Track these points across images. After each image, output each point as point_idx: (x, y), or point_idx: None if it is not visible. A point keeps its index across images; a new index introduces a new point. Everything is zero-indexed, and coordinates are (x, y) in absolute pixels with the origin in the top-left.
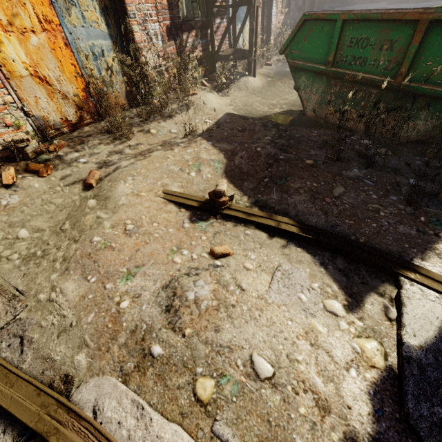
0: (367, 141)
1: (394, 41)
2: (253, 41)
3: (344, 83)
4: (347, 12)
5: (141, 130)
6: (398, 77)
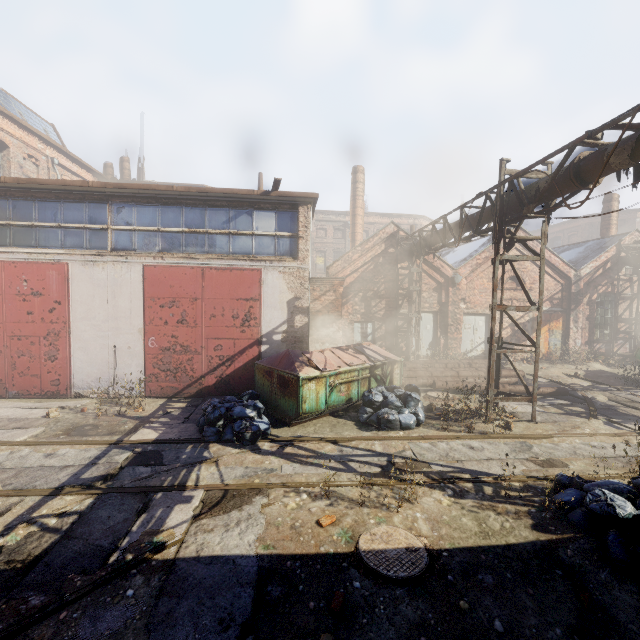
0: None
1: None
2: None
3: None
4: None
5: (560, 364)
6: None
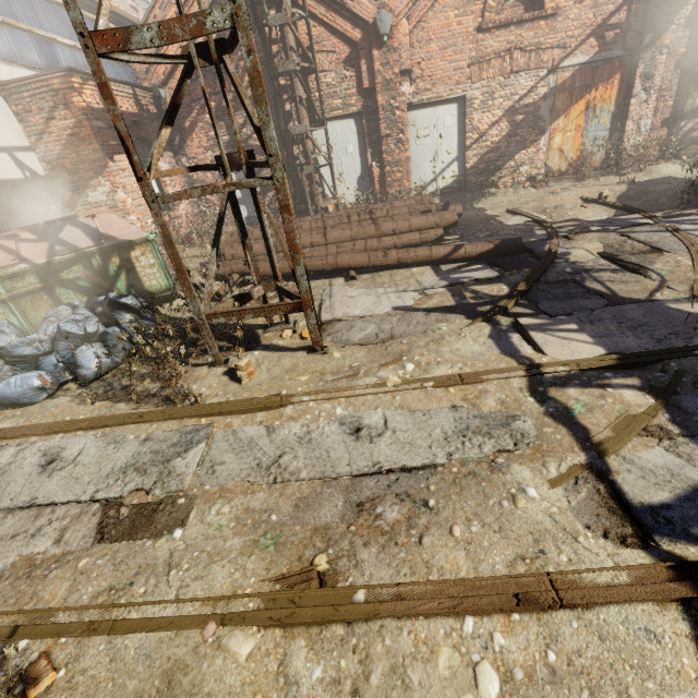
0: None
1: None
2: None
3: None
4: None
5: (595, 179)
6: None
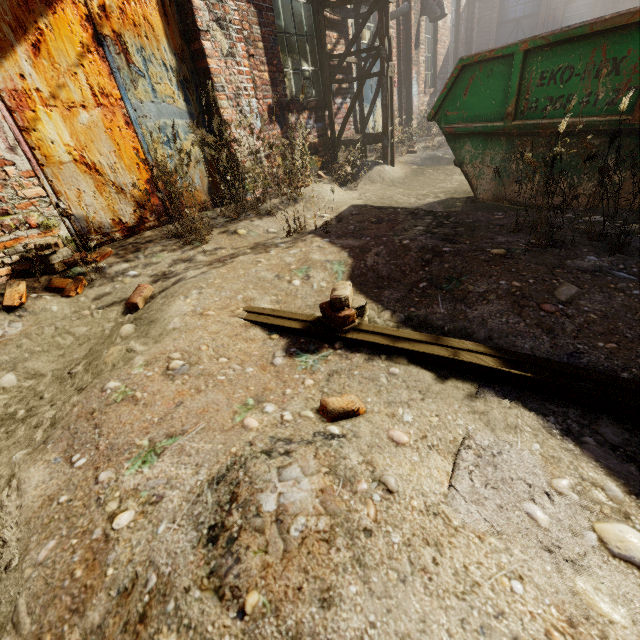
0: (598, 216)
1: (619, 58)
2: (388, 119)
3: (537, 139)
4: (529, 39)
5: (224, 231)
6: (639, 109)
